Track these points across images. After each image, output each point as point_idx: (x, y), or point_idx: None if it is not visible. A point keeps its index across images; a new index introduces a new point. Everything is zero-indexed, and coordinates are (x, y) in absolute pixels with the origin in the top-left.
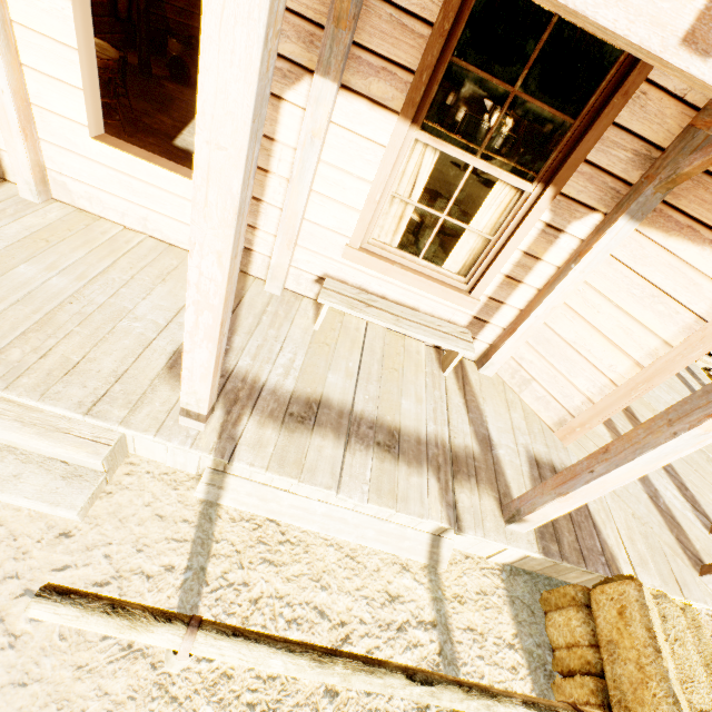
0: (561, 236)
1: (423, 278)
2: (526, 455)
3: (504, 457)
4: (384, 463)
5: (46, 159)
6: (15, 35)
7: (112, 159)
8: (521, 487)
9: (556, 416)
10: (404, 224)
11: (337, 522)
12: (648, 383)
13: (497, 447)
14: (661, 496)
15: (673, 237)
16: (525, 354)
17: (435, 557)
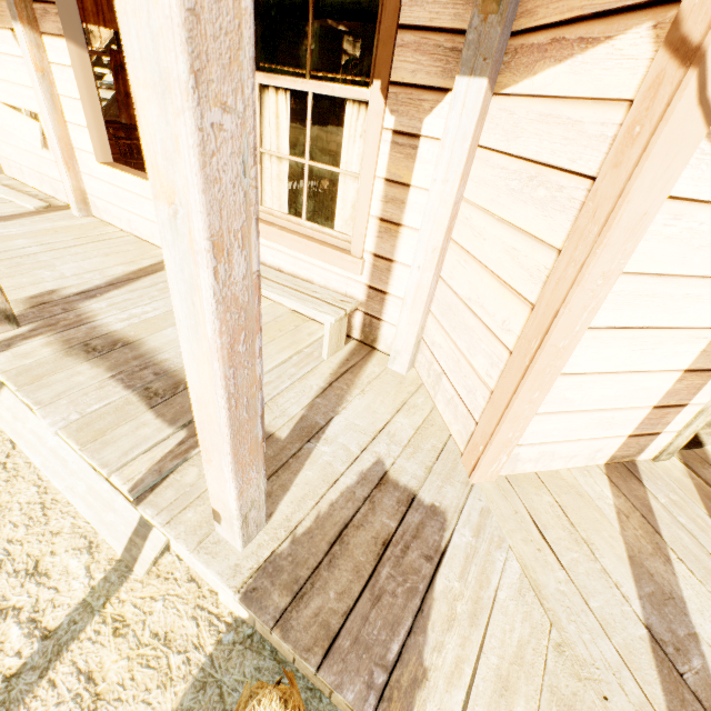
0: (419, 144)
1: (298, 237)
2: (369, 466)
3: (321, 455)
4: (130, 405)
5: (86, 186)
6: (62, 103)
7: (108, 175)
8: (309, 497)
9: (464, 429)
10: (285, 184)
11: (59, 461)
12: (541, 335)
13: (323, 442)
14: (702, 655)
15: (539, 72)
16: (435, 335)
17: (134, 552)
